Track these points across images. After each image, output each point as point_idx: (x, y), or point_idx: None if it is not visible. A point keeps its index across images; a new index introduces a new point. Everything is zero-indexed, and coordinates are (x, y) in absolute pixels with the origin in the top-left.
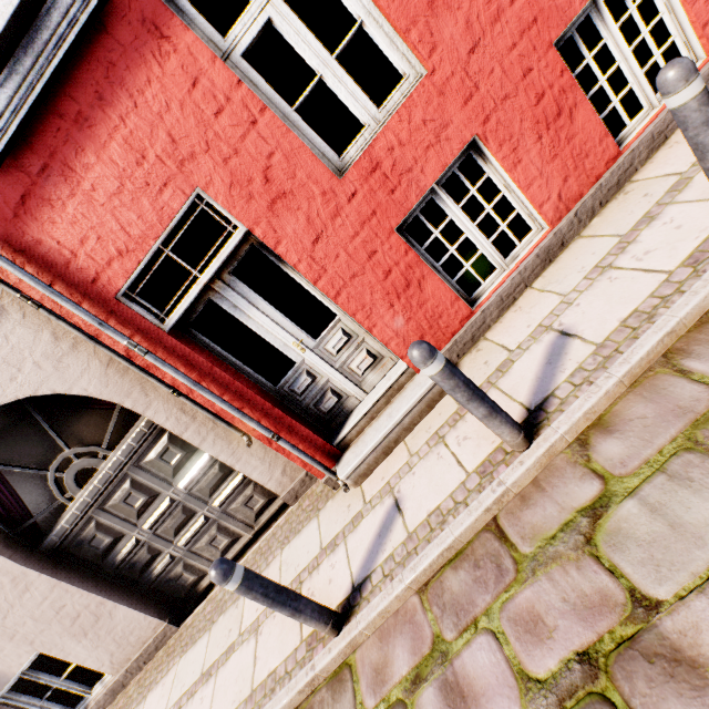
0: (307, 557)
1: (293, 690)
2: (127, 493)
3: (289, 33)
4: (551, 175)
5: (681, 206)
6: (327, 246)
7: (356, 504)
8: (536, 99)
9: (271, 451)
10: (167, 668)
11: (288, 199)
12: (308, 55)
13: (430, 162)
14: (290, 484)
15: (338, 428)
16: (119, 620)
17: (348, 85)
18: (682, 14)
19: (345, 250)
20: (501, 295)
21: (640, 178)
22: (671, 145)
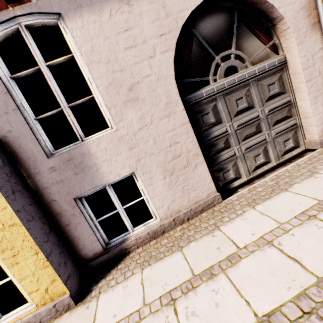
0: None
1: None
2: (240, 96)
3: None
4: None
5: None
6: None
7: None
8: None
9: None
10: (236, 214)
11: None
12: None
13: None
14: None
15: None
16: (195, 175)
17: None
18: None
19: None
20: None
21: None
22: None
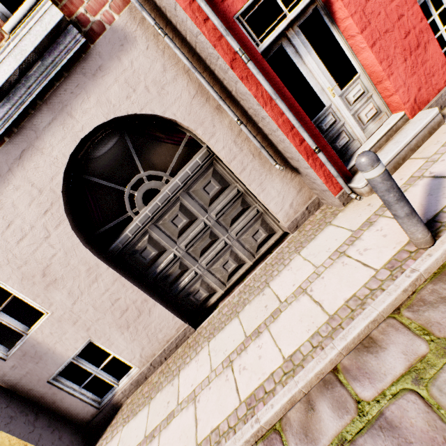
0: (338, 241)
1: (396, 290)
2: (175, 215)
3: None
4: None
5: None
6: (374, 5)
7: (378, 200)
8: None
9: (286, 186)
10: (195, 352)
11: None
12: None
13: None
14: (293, 216)
15: (343, 163)
16: (154, 318)
17: None
18: None
19: (384, 10)
20: None
21: None
22: None
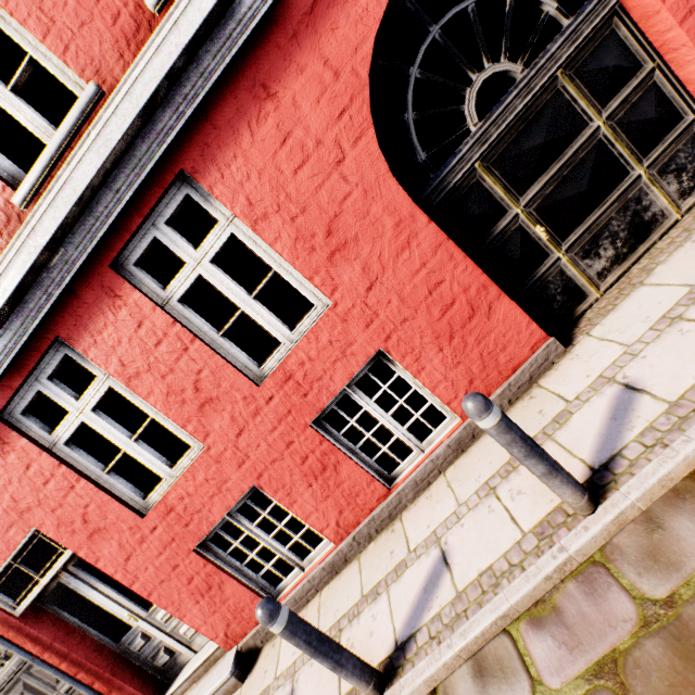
0: None
1: None
2: (21, 692)
3: (98, 428)
4: (326, 509)
5: (386, 604)
6: (137, 561)
7: None
8: (302, 460)
9: None
10: None
11: (103, 532)
12: (114, 440)
13: (216, 504)
14: None
15: (173, 677)
16: None
17: (146, 455)
18: (430, 392)
19: (152, 564)
20: (294, 597)
21: (403, 521)
22: (428, 496)
